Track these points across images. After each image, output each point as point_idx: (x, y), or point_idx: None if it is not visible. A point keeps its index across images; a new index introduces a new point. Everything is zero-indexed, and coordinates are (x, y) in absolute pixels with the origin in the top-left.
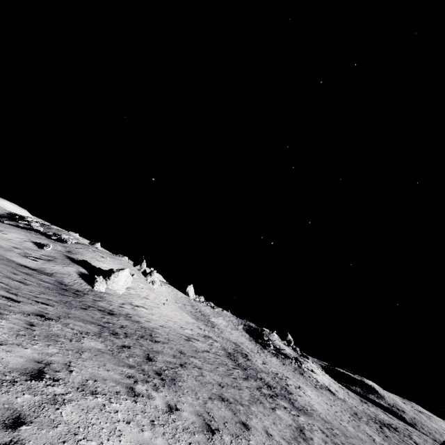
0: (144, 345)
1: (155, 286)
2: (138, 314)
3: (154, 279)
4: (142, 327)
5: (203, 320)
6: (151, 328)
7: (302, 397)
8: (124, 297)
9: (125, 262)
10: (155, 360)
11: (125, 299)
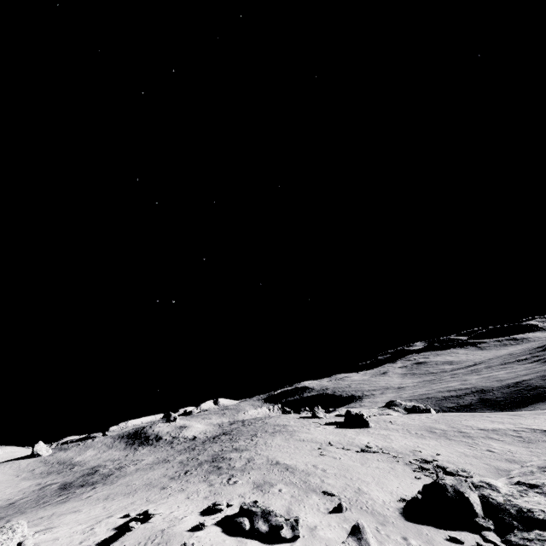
0: None
1: None
2: None
3: None
4: None
5: (59, 470)
6: None
7: (125, 470)
8: None
9: None
10: None
11: None
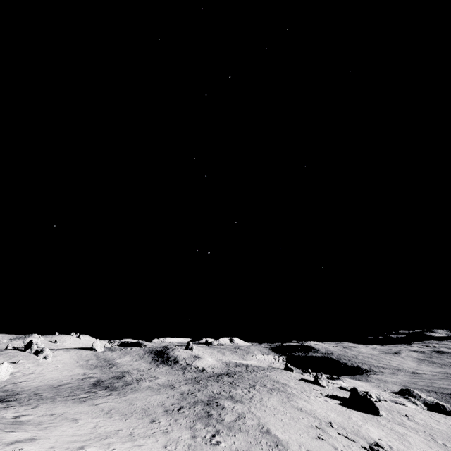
0: (5, 398)
1: (48, 359)
2: (18, 387)
3: (47, 354)
4: (13, 392)
5: (103, 366)
6: (23, 390)
7: (141, 384)
8: (8, 381)
9: (12, 353)
10: (7, 399)
11: (9, 382)
